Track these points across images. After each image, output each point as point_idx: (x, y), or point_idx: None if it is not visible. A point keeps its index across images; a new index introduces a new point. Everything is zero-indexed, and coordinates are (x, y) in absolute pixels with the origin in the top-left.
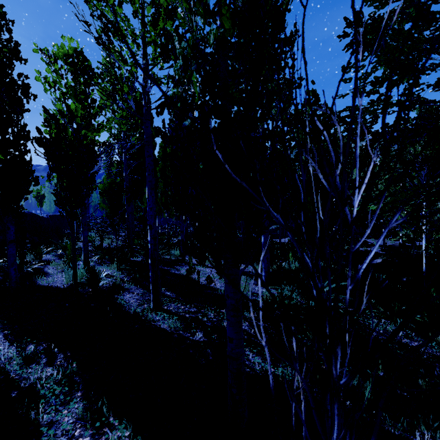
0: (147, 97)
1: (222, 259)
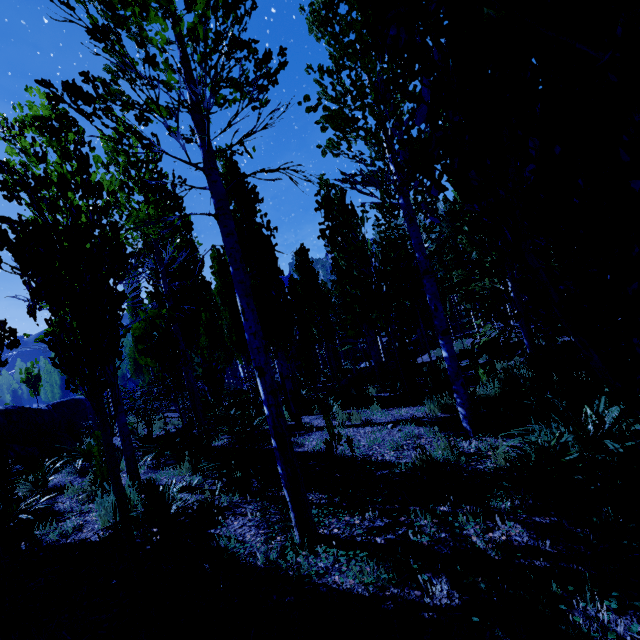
0: (207, 123)
1: (361, 408)
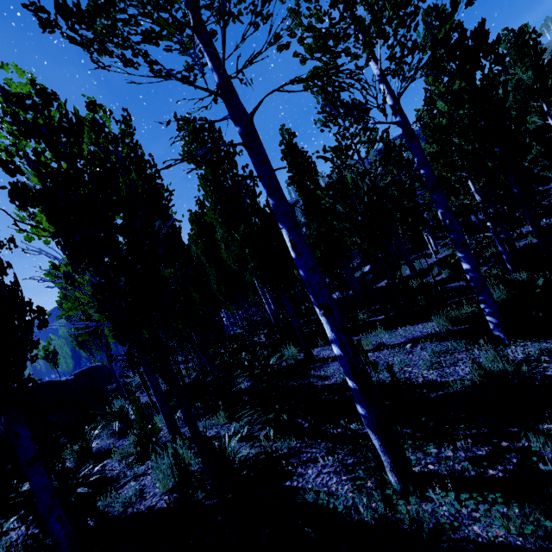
0: (222, 35)
1: (362, 334)
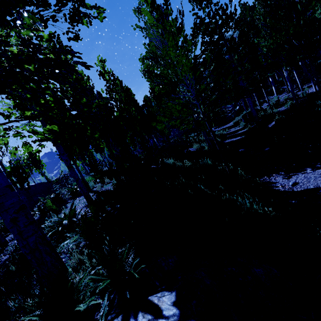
0: None
1: None
